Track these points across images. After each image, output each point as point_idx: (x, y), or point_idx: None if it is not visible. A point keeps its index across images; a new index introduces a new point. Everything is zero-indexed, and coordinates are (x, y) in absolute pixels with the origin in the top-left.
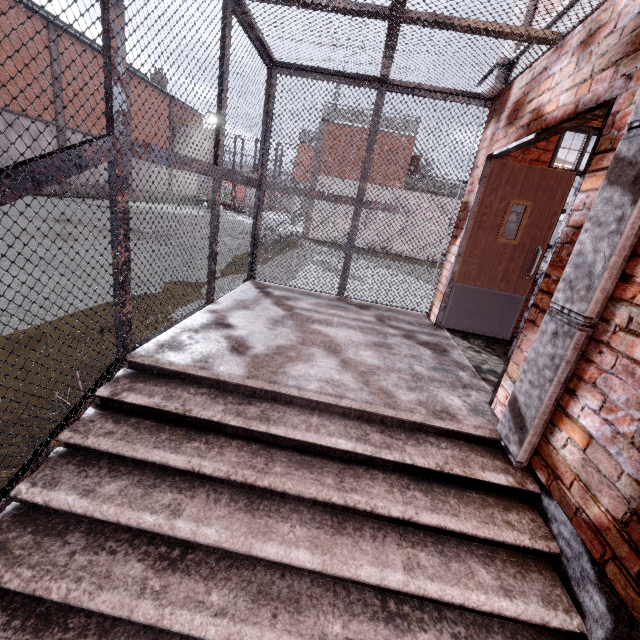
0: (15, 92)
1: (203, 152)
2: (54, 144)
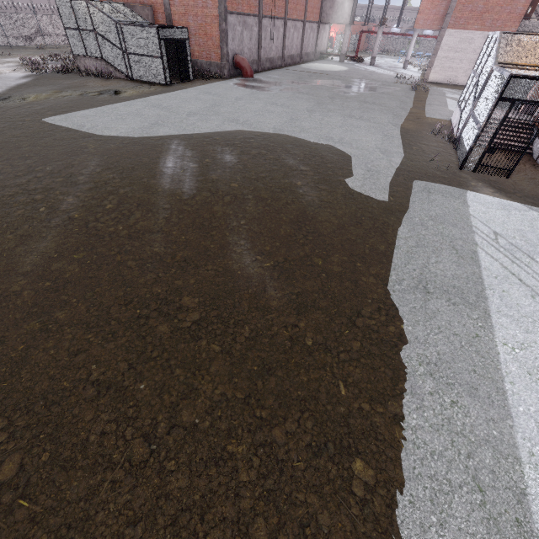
0: (276, 4)
1: (343, 13)
2: (282, 32)
